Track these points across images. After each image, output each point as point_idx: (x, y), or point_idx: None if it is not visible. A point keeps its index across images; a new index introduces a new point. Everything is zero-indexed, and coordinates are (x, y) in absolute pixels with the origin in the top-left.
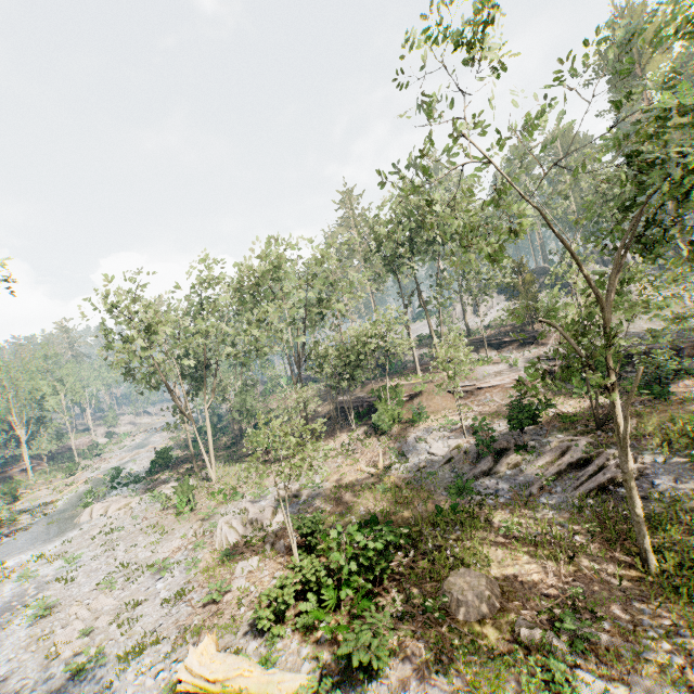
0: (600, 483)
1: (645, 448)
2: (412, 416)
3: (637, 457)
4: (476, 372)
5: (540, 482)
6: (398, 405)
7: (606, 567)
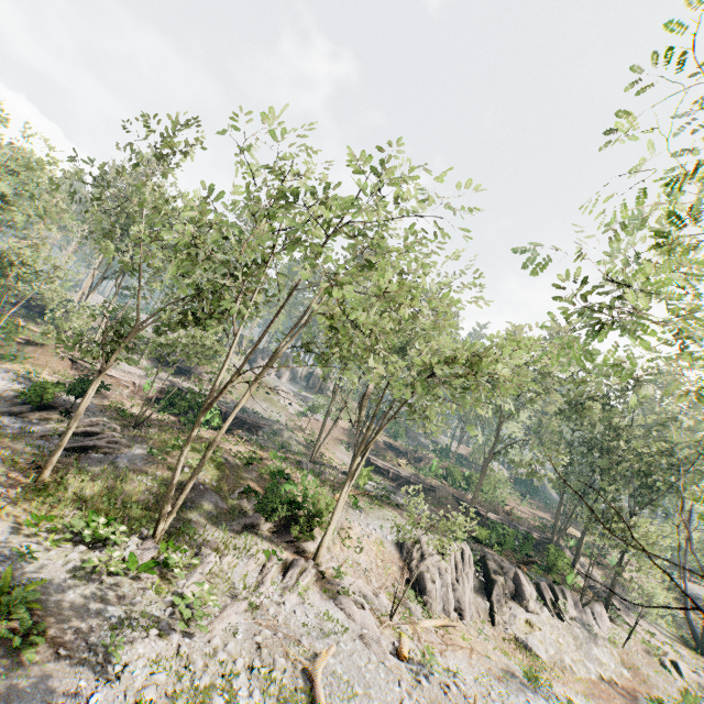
0: (86, 445)
1: (141, 443)
2: (8, 354)
3: (128, 443)
4: (114, 362)
5: (49, 432)
6: (7, 340)
7: (14, 473)
